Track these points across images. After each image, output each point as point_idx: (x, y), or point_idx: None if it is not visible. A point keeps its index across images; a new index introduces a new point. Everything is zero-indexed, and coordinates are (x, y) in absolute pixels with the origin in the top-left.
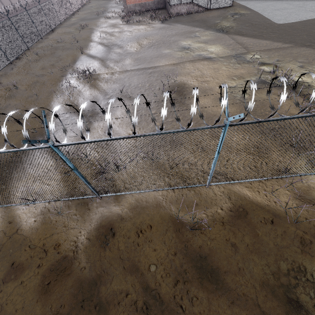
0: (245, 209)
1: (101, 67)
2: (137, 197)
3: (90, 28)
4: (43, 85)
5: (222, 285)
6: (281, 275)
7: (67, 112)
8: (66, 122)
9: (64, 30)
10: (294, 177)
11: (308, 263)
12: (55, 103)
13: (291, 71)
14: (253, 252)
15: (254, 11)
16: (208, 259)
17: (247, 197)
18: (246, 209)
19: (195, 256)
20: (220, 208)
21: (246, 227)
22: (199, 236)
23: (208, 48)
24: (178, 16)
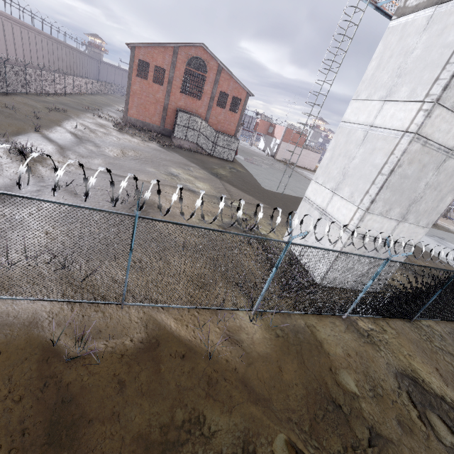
0: (159, 339)
1: (55, 153)
2: (3, 309)
3: (67, 115)
4: None
5: (78, 448)
6: (172, 428)
7: None
8: None
9: (26, 101)
10: (230, 315)
11: (209, 411)
12: None
13: (260, 224)
14: (146, 394)
15: (249, 172)
16: (74, 402)
17: (168, 327)
18: (160, 339)
19: (55, 401)
20: (130, 340)
21: (151, 360)
22: (76, 369)
23: (196, 183)
24: (180, 148)
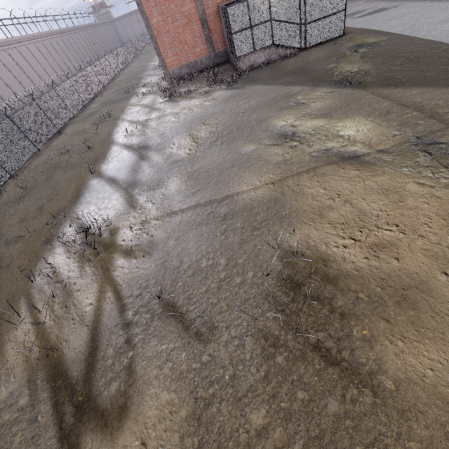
0: None
1: (121, 206)
2: None
3: (113, 118)
4: (7, 271)
5: None
6: None
7: (26, 382)
8: (12, 441)
9: (76, 128)
10: None
11: None
12: (8, 344)
13: None
14: None
15: (393, 33)
16: None
17: None
18: None
19: None
20: None
21: None
22: None
23: (339, 130)
24: (254, 70)
